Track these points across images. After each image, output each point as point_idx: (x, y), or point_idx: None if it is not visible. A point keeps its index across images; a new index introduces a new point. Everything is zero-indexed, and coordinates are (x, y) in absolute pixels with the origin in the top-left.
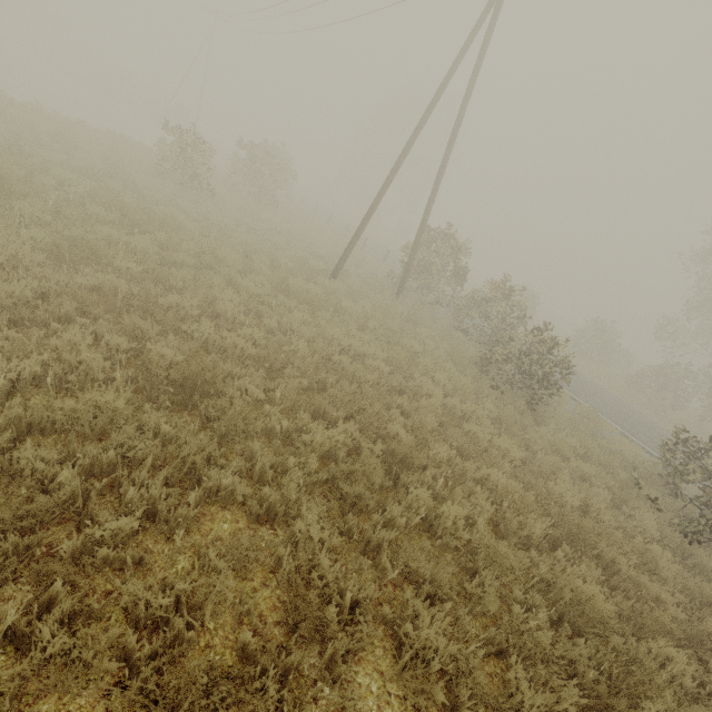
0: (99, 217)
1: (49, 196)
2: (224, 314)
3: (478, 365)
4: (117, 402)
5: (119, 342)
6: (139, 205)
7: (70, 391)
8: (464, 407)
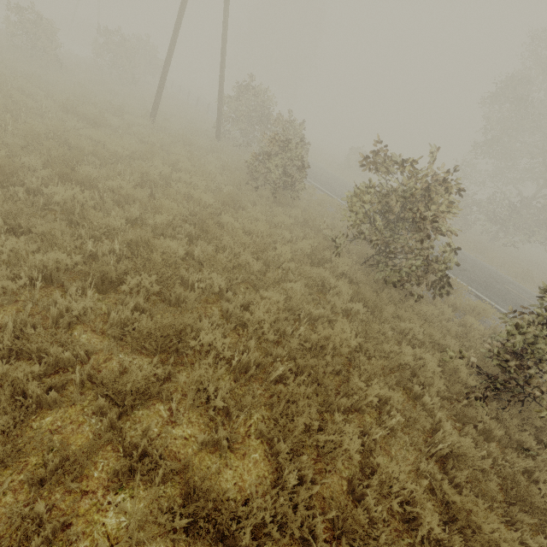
0: None
1: None
2: None
3: (250, 174)
4: None
5: None
6: None
7: None
8: (187, 179)
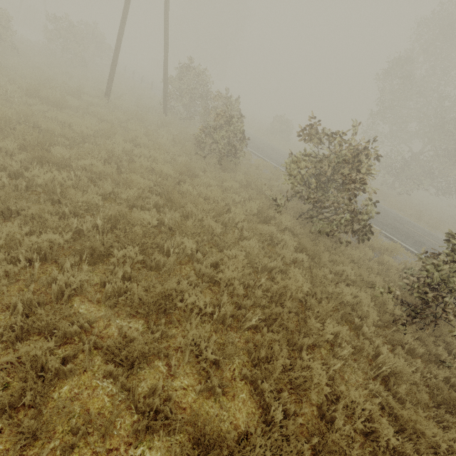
0: None
1: None
2: None
3: (197, 145)
4: None
5: None
6: None
7: None
8: (147, 154)
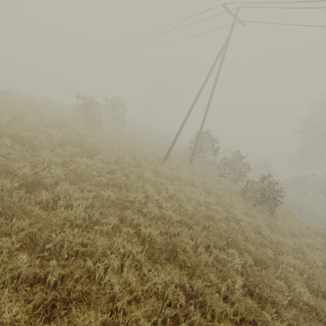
0: (72, 152)
1: (49, 145)
2: (151, 197)
3: (240, 194)
4: (166, 277)
5: (129, 230)
6: (81, 139)
7: (123, 268)
8: (255, 222)
